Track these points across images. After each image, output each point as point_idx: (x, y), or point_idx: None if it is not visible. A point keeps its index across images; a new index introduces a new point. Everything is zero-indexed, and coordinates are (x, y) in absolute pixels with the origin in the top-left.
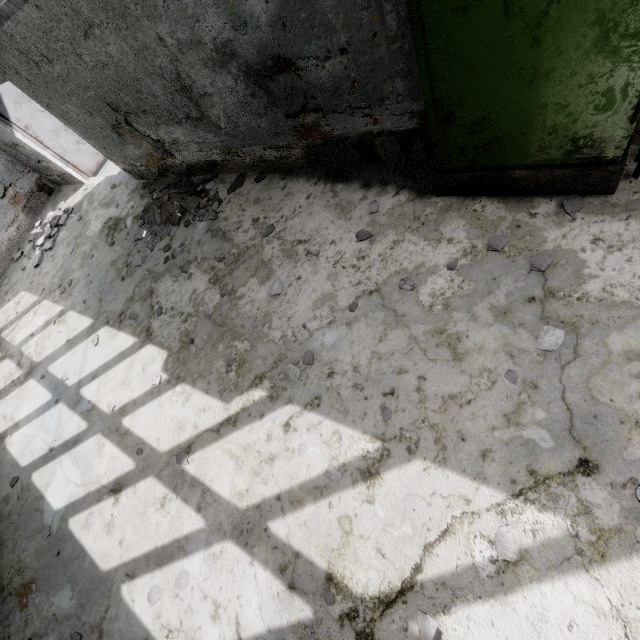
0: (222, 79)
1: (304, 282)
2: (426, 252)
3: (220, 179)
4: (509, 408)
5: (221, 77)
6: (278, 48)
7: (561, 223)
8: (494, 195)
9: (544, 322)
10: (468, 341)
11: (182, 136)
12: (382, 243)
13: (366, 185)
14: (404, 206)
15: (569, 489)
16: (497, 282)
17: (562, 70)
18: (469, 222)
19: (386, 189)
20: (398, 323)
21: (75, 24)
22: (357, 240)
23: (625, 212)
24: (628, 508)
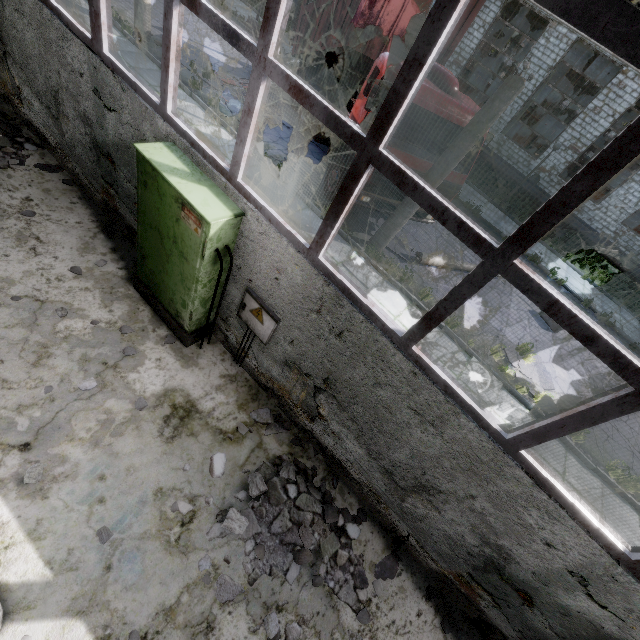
0: (80, 125)
1: (7, 260)
2: (94, 306)
3: (43, 152)
4: (27, 403)
5: (80, 123)
6: (112, 152)
7: (158, 343)
8: (153, 309)
9: (96, 376)
10: (52, 361)
11: (38, 107)
12: (80, 283)
13: (114, 250)
14: (116, 277)
15: (3, 453)
16: (103, 345)
17: (174, 280)
18: (130, 311)
19: (120, 261)
20: (30, 326)
21: (15, 1)
22: (71, 269)
23: (181, 357)
24: (19, 472)
